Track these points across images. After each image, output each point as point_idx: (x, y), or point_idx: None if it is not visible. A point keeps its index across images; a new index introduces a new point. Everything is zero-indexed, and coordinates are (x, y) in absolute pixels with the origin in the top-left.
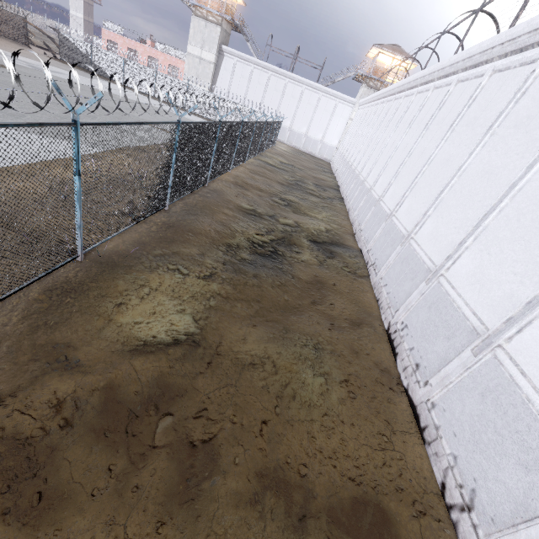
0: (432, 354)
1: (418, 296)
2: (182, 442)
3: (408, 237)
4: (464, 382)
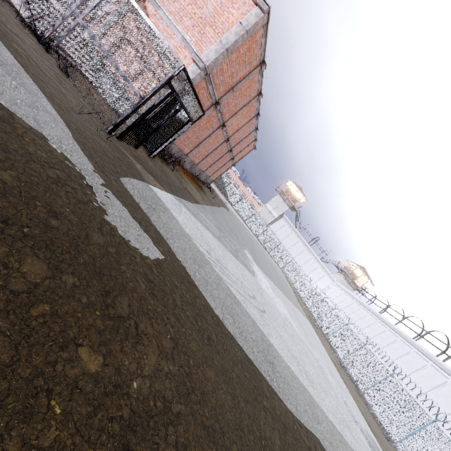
0: None
1: None
2: None
3: None
4: None
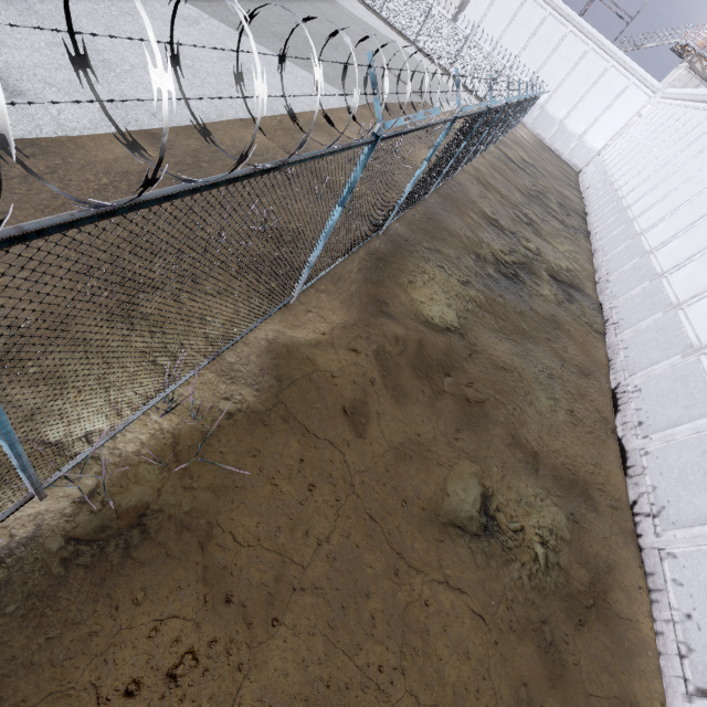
0: (662, 416)
1: (667, 367)
2: (461, 396)
3: (678, 307)
4: (688, 441)
